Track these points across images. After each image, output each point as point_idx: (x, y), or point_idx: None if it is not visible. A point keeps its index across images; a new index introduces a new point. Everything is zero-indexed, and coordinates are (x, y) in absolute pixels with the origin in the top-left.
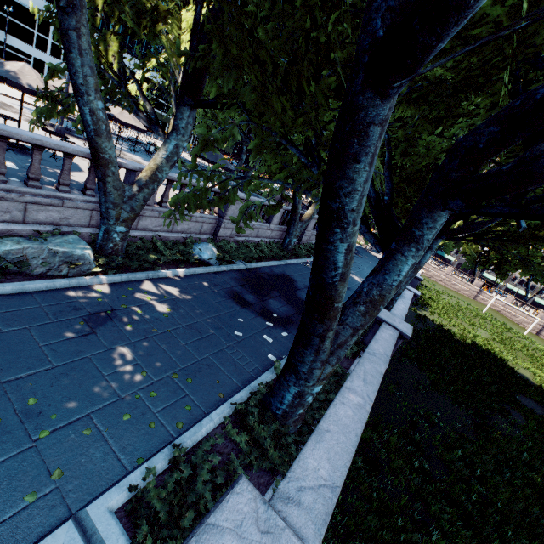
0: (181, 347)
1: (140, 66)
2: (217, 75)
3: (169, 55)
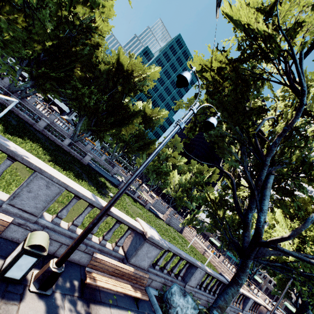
0: None
1: None
2: None
3: None
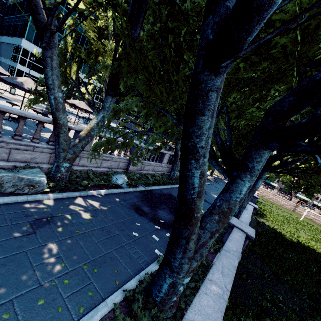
0: (94, 243)
1: (87, 77)
2: (124, 76)
3: (104, 72)
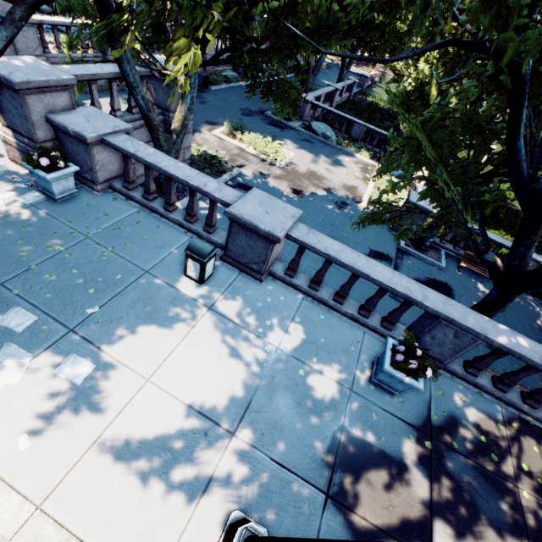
0: None
1: None
2: None
3: None
